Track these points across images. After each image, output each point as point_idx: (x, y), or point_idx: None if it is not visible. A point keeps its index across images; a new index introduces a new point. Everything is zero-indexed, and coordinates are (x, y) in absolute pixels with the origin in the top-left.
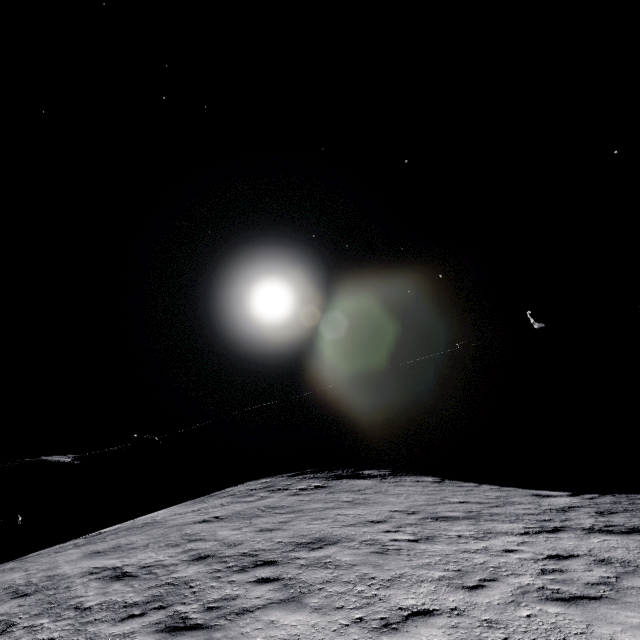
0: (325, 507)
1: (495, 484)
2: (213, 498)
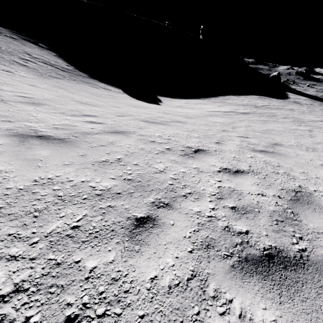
0: (4, 41)
1: (67, 62)
2: None
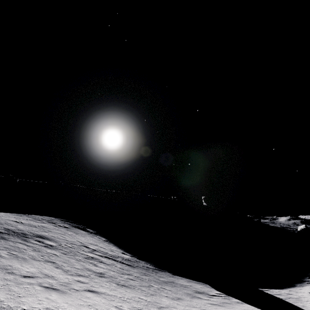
0: (60, 233)
1: (119, 247)
2: (26, 216)
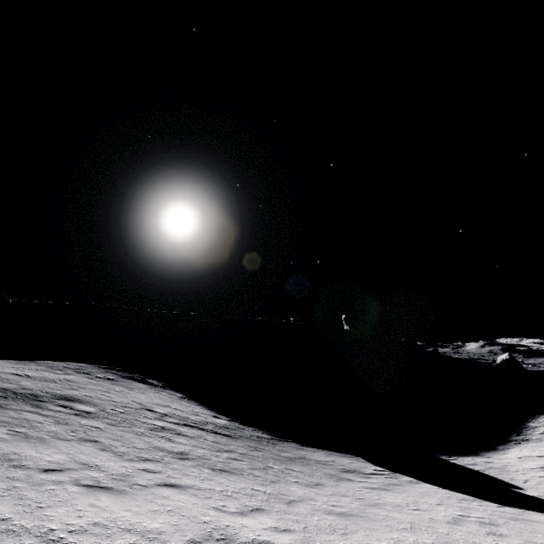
0: (100, 389)
1: (207, 407)
2: (34, 364)
